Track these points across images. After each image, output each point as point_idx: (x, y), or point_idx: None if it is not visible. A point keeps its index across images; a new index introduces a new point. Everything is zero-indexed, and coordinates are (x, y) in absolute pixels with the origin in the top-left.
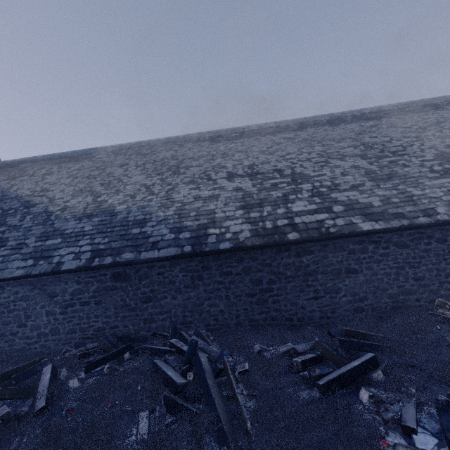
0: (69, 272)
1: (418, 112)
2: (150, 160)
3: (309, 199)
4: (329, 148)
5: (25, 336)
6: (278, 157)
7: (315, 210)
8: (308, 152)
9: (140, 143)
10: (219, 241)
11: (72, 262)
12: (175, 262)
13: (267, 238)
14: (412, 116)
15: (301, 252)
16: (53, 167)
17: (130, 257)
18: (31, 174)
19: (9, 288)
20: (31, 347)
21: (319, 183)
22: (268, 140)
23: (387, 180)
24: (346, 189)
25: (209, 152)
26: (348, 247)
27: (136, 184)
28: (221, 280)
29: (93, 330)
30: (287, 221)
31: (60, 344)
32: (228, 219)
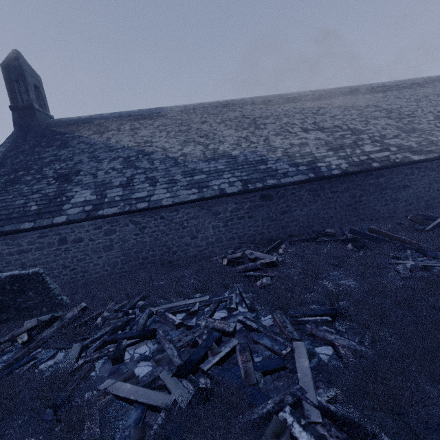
0: (232, 194)
1: (409, 88)
2: (225, 119)
3: (372, 144)
4: (362, 111)
5: (197, 245)
6: (330, 118)
7: (380, 150)
8: (349, 114)
9: (202, 104)
10: (329, 170)
11: (231, 188)
12: (302, 185)
13: (360, 167)
14: (406, 91)
15: (379, 175)
16: (134, 124)
17: (274, 182)
18: (117, 129)
19: (182, 210)
20: (201, 253)
21: (371, 134)
22: (312, 105)
23: (413, 132)
24: (391, 138)
25: (272, 113)
26: (404, 171)
27: (232, 136)
28: (331, 196)
29: (247, 237)
30: (366, 157)
31: (223, 249)
32: (326, 157)
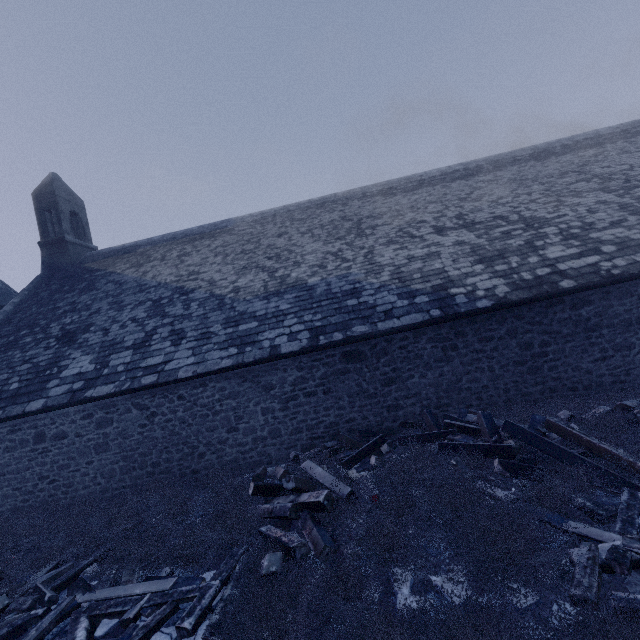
0: (291, 355)
1: None
2: (314, 225)
3: (563, 243)
4: (552, 185)
5: (237, 443)
6: (489, 203)
7: (579, 254)
8: (526, 193)
9: (287, 207)
10: (472, 300)
11: (290, 344)
12: (419, 332)
13: (534, 290)
14: None
15: (578, 303)
16: (185, 247)
17: (365, 330)
18: (161, 258)
19: (212, 384)
20: (246, 457)
21: (565, 224)
22: (462, 186)
23: None
24: (605, 227)
25: (390, 208)
26: (636, 291)
27: (316, 253)
28: (480, 348)
29: (323, 427)
30: (549, 270)
31: (283, 448)
32: (468, 275)
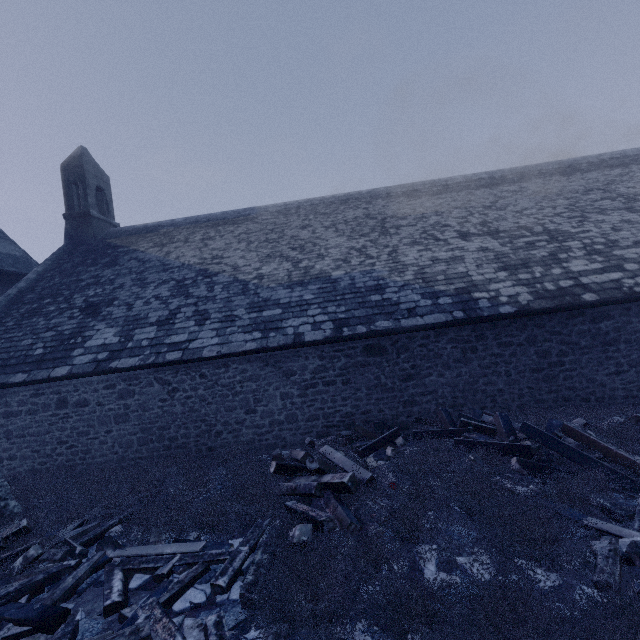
0: (315, 344)
1: None
2: (338, 220)
3: (586, 257)
4: (576, 201)
5: (254, 425)
6: (513, 213)
7: (602, 269)
8: (551, 206)
9: (311, 200)
10: (495, 305)
11: (314, 333)
12: (441, 331)
13: (557, 300)
14: None
15: (599, 316)
16: (209, 231)
17: (388, 325)
18: (184, 240)
19: (235, 366)
20: (261, 438)
21: (589, 240)
22: (486, 194)
23: None
24: (629, 246)
25: (414, 210)
26: None
27: (340, 247)
28: (499, 353)
29: (339, 416)
30: (572, 282)
31: (298, 434)
32: (492, 281)
